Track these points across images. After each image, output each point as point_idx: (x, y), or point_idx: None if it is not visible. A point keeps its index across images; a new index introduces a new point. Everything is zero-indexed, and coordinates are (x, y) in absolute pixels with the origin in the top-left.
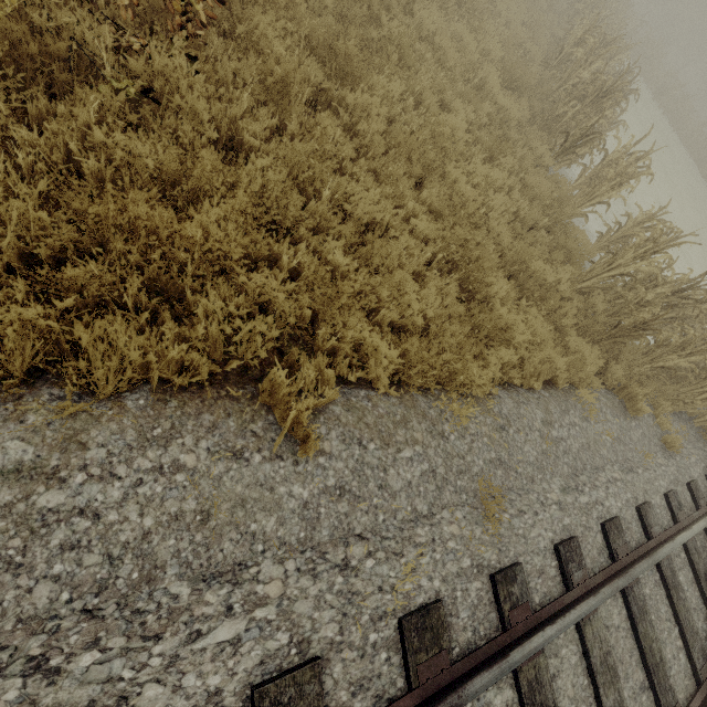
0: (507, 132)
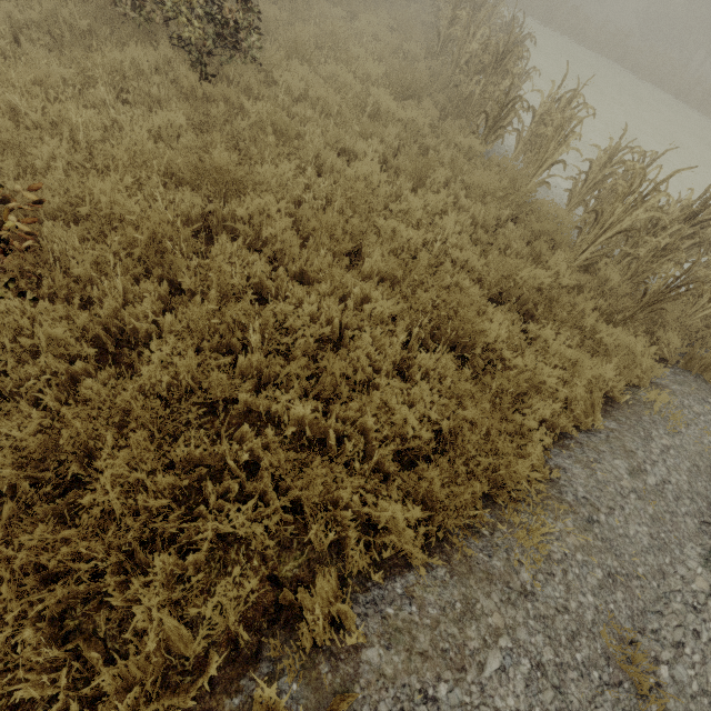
0: (424, 141)
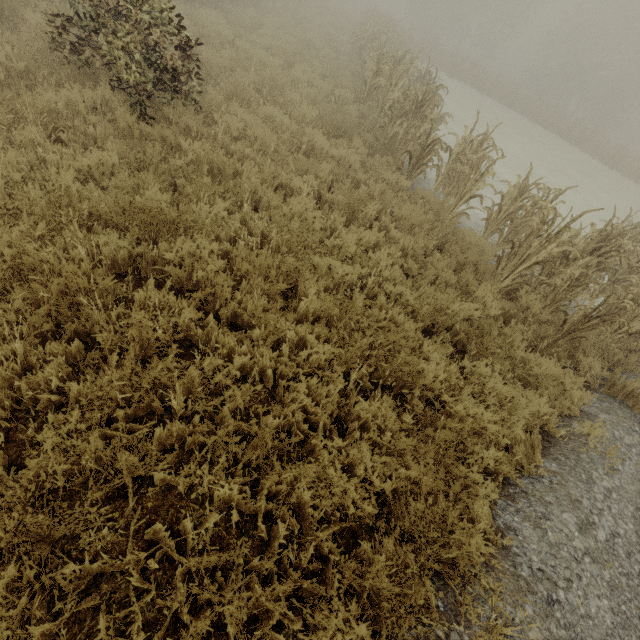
0: (355, 176)
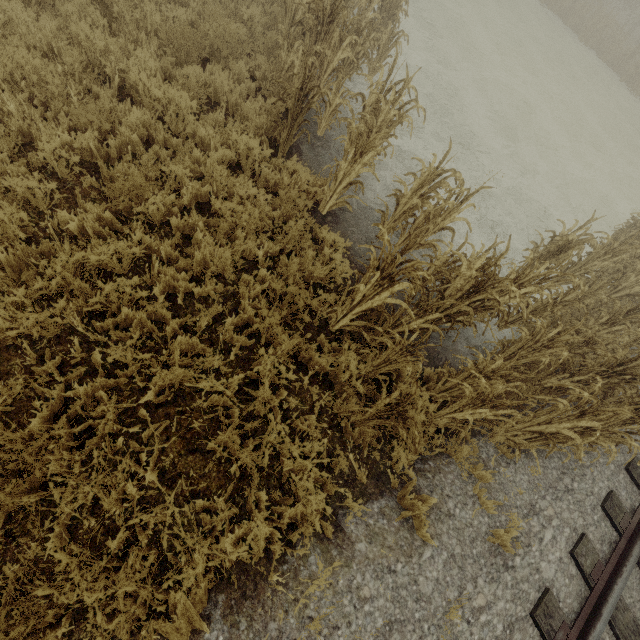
0: (192, 132)
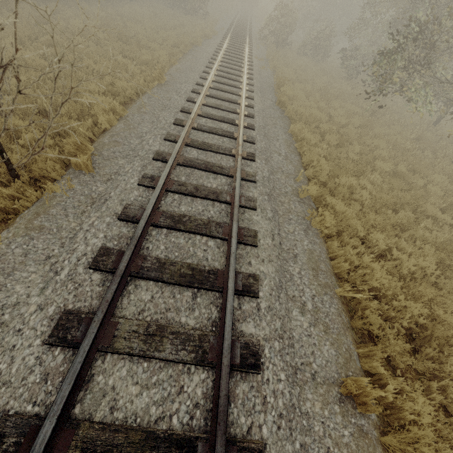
0: None
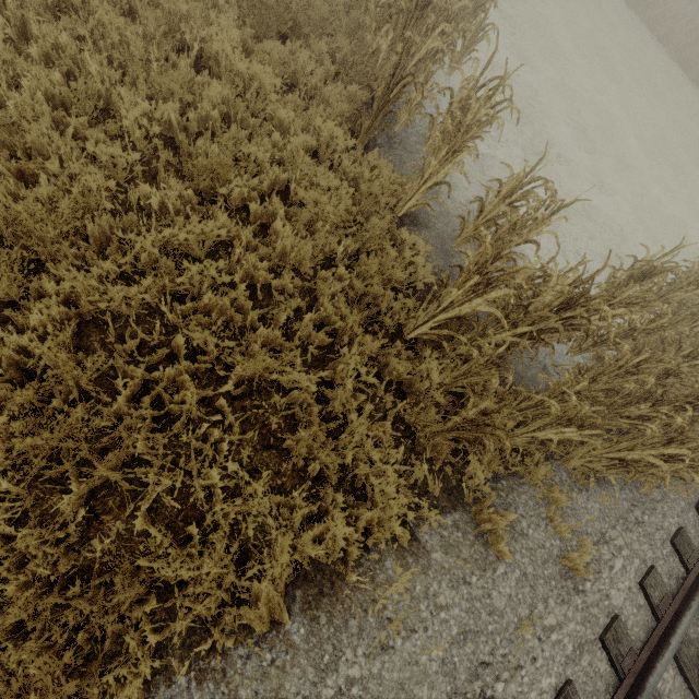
0: (272, 113)
